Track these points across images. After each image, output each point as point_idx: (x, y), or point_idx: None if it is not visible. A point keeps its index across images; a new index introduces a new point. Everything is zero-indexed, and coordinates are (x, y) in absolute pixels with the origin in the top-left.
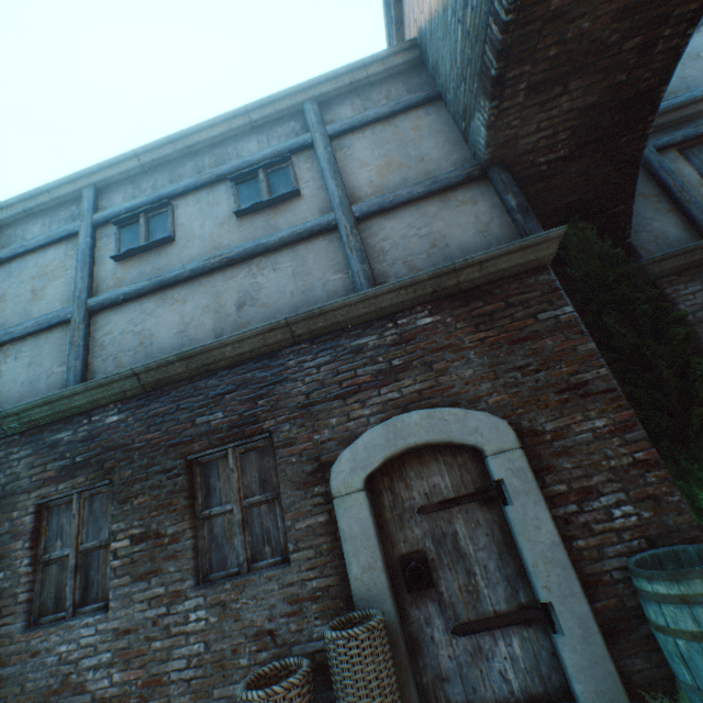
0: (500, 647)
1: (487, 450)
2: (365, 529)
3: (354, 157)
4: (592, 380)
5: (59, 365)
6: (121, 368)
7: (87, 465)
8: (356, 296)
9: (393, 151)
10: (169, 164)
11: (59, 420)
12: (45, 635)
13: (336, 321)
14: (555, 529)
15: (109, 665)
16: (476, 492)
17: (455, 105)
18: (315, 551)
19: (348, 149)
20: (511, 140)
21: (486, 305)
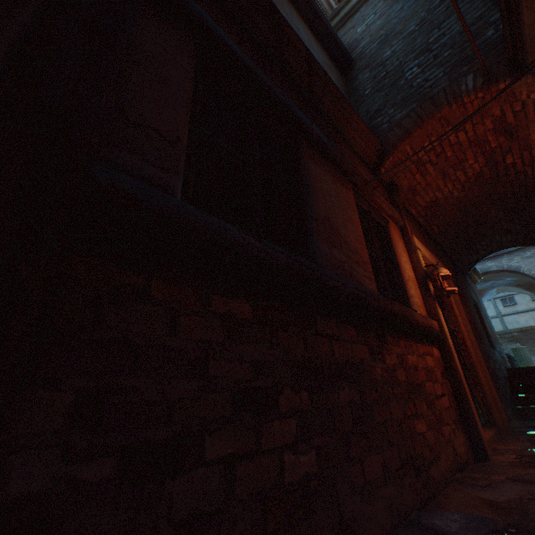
0: None
1: None
2: None
3: None
4: None
5: (498, 324)
6: (513, 326)
7: (513, 340)
8: None
9: None
10: None
11: (503, 333)
12: None
13: None
14: None
15: None
16: None
17: None
18: None
19: None
20: None
21: None
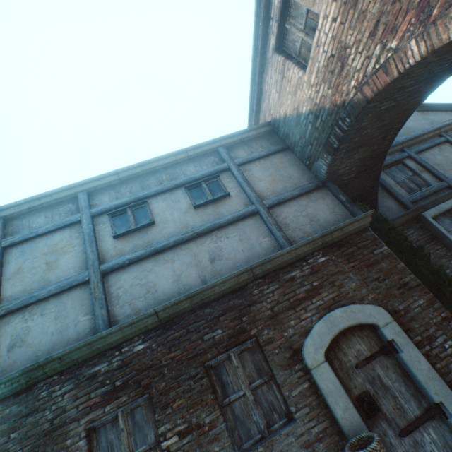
0: (425, 437)
1: (380, 325)
2: (335, 385)
3: (253, 176)
4: (409, 281)
5: (83, 314)
6: (136, 310)
7: (126, 386)
8: (286, 249)
9: (274, 173)
10: (138, 177)
11: (93, 356)
12: None
13: (276, 264)
14: (426, 361)
15: None
16: (380, 349)
17: (301, 153)
18: (309, 407)
19: (249, 172)
20: (335, 170)
21: (348, 249)
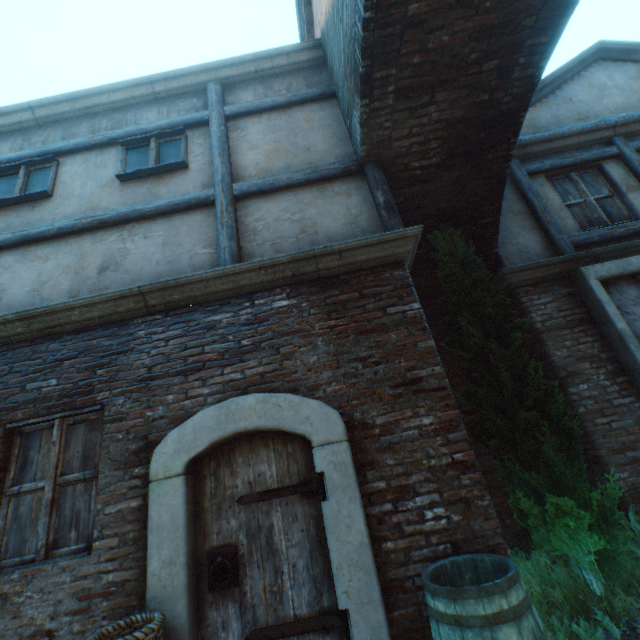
0: None
1: (314, 441)
2: (175, 519)
3: (246, 139)
4: (427, 377)
5: None
6: None
7: None
8: (214, 271)
9: (284, 138)
10: (66, 121)
11: None
12: None
13: (193, 294)
14: (365, 529)
15: None
16: (299, 484)
17: (343, 103)
18: (120, 540)
19: (242, 131)
20: (385, 140)
21: (341, 294)
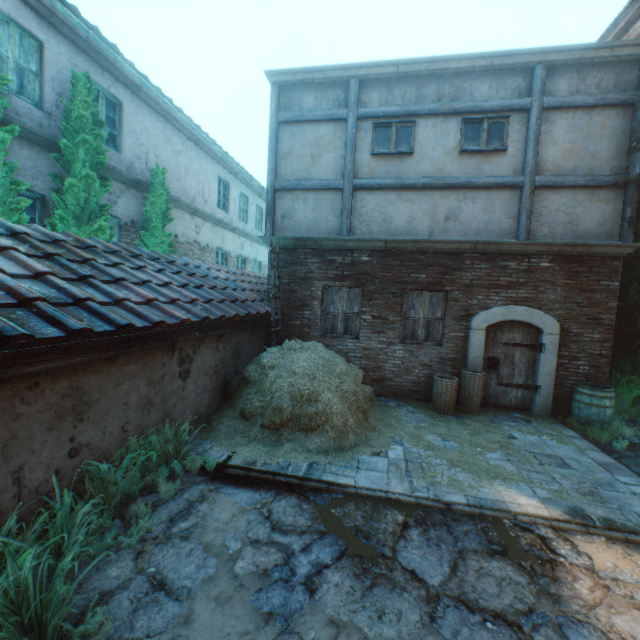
0: (513, 393)
1: (544, 332)
2: (480, 344)
3: (551, 134)
4: (605, 319)
5: (332, 216)
6: (370, 232)
7: (350, 277)
8: (518, 242)
9: (579, 140)
10: (417, 79)
11: (334, 249)
12: (331, 340)
13: (500, 249)
14: (555, 366)
15: (360, 358)
16: (530, 345)
17: (638, 127)
18: (455, 345)
19: (550, 125)
20: None
21: (578, 267)
